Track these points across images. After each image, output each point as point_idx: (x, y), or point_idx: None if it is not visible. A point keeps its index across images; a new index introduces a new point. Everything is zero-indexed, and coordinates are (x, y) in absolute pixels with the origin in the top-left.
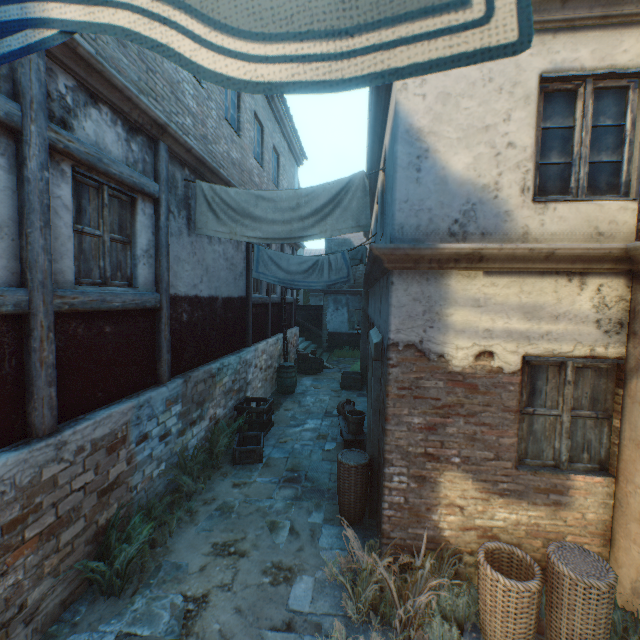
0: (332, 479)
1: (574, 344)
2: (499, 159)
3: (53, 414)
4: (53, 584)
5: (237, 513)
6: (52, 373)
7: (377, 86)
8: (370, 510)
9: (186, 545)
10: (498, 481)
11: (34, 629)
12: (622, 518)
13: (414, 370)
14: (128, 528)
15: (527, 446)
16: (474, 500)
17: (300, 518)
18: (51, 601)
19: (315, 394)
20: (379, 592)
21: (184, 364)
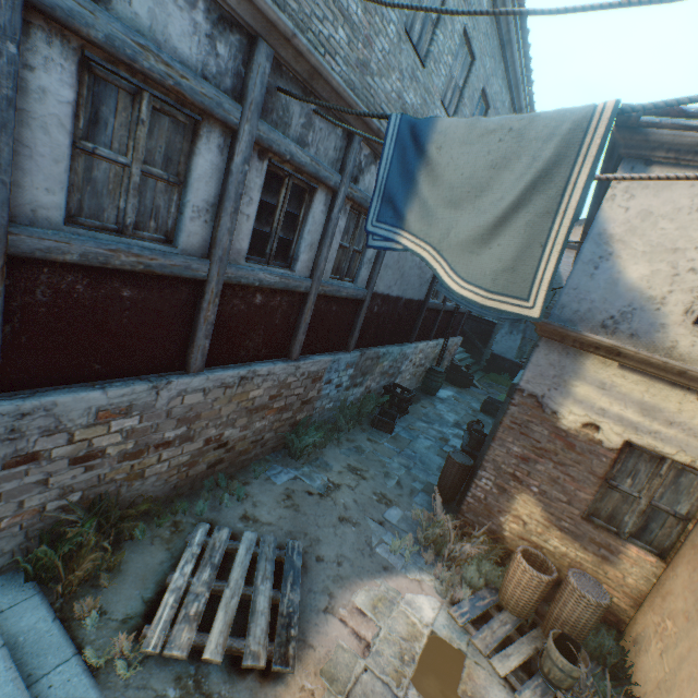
0: (439, 470)
1: (677, 450)
2: (675, 279)
3: (299, 350)
4: (273, 436)
5: (366, 456)
6: (306, 328)
7: (603, 171)
8: (459, 500)
9: (333, 456)
10: (562, 519)
11: (262, 451)
12: (654, 593)
13: (528, 414)
14: (309, 429)
15: (600, 508)
16: (537, 522)
17: (406, 480)
18: (270, 443)
19: (453, 405)
20: (442, 538)
21: (363, 342)
